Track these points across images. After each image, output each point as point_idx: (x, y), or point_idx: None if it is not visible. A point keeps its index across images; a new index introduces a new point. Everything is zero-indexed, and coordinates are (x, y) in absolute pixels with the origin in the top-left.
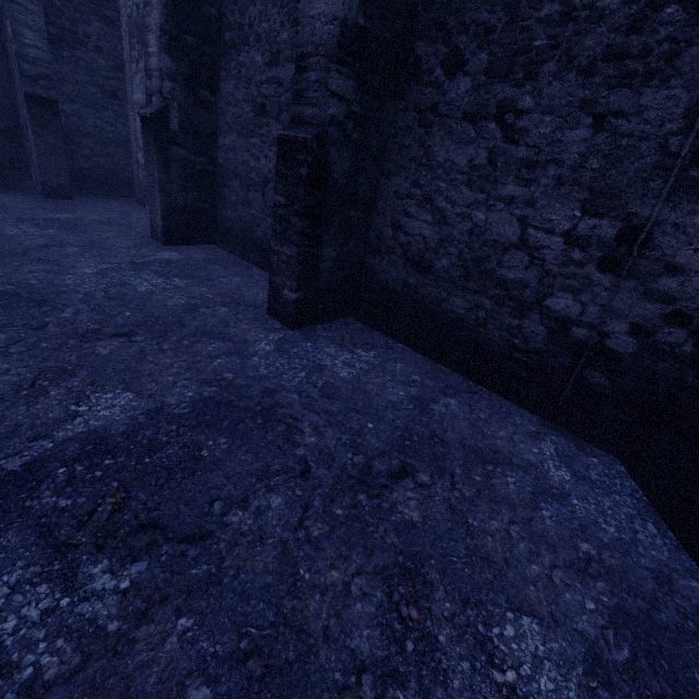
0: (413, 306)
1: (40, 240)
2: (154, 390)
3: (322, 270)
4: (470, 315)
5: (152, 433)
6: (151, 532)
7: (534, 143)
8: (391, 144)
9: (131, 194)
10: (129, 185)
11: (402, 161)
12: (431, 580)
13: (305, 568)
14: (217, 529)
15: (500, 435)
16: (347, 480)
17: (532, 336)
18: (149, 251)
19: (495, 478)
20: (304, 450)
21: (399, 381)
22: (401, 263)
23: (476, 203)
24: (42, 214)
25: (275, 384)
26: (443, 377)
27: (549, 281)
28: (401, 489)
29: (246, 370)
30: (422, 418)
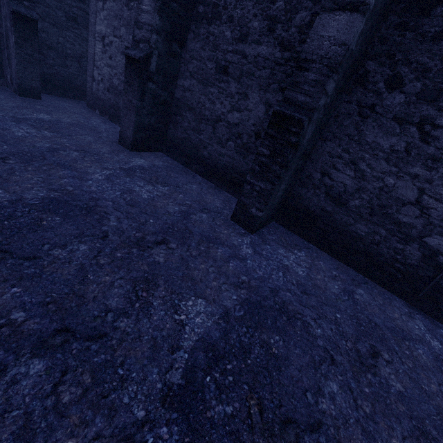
0: (326, 224)
1: (46, 143)
2: (212, 295)
3: (276, 197)
4: (368, 236)
5: (236, 336)
6: (291, 426)
7: (441, 147)
8: (332, 121)
9: (79, 98)
10: (79, 90)
11: (338, 134)
12: (435, 436)
13: (379, 440)
14: (321, 416)
15: (396, 316)
16: (355, 363)
17: (410, 256)
18: (125, 157)
19: (414, 351)
20: (321, 341)
21: (329, 277)
22: (323, 196)
23: (390, 172)
24: (28, 114)
25: (273, 284)
26: (346, 271)
27: (430, 228)
28: (382, 367)
29: (250, 273)
30: (357, 307)
